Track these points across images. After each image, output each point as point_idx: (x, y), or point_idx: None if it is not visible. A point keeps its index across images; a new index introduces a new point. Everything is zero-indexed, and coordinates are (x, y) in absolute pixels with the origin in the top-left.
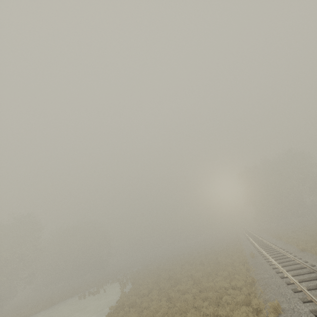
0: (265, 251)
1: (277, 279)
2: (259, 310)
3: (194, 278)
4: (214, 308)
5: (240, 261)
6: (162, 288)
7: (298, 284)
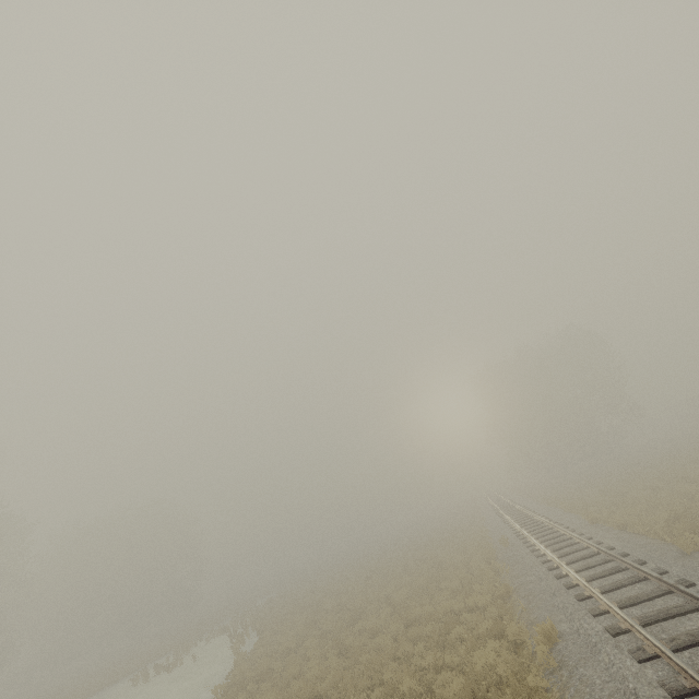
0: (527, 532)
1: (550, 581)
2: (520, 643)
3: (394, 601)
4: (436, 653)
5: (482, 556)
6: (326, 631)
7: (586, 584)
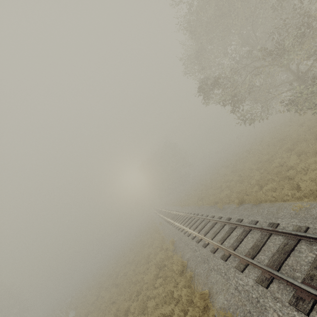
0: (167, 217)
1: (173, 229)
2: (167, 249)
3: (130, 261)
4: (146, 264)
5: (155, 231)
6: (107, 286)
7: (179, 225)
